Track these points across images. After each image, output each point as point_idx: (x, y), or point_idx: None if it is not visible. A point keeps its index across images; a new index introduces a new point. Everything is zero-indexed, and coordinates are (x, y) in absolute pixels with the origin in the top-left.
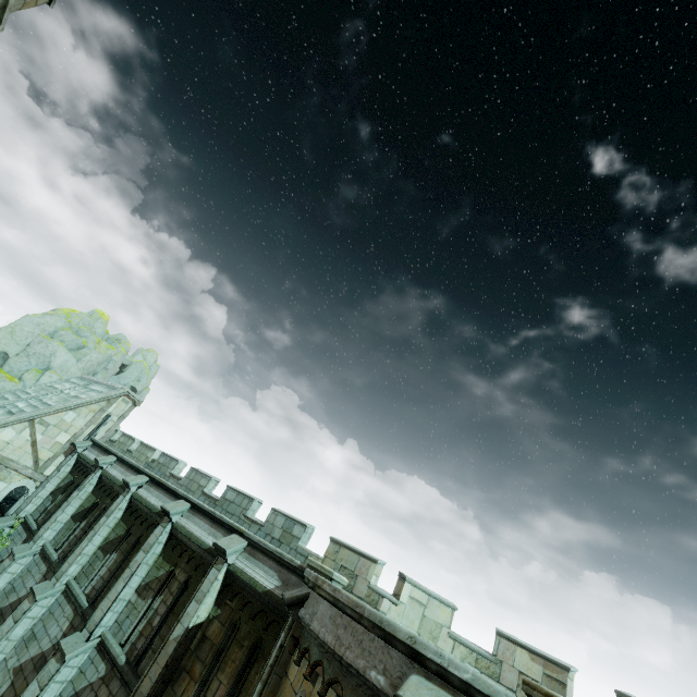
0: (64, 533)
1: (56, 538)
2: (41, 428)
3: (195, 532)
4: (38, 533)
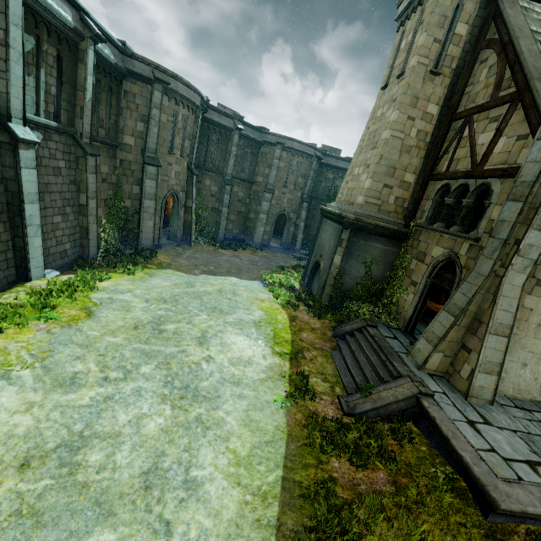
0: None
1: None
2: None
3: (49, 2)
4: None
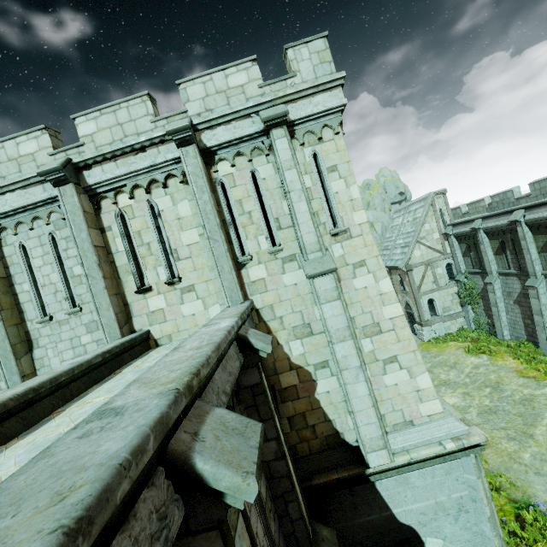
0: (501, 262)
1: (499, 267)
2: (424, 241)
3: None
4: (486, 270)
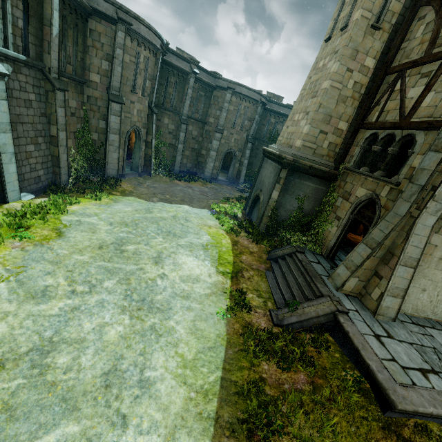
0: None
1: None
2: None
3: None
4: None
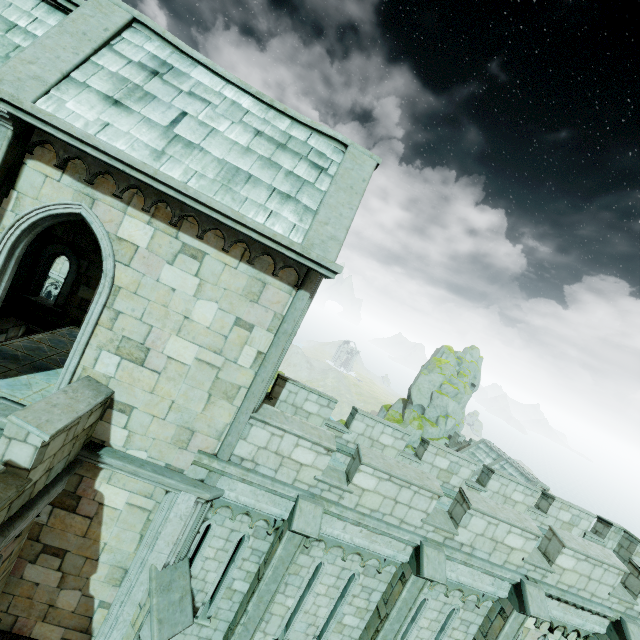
0: None
1: None
2: None
3: None
4: None
